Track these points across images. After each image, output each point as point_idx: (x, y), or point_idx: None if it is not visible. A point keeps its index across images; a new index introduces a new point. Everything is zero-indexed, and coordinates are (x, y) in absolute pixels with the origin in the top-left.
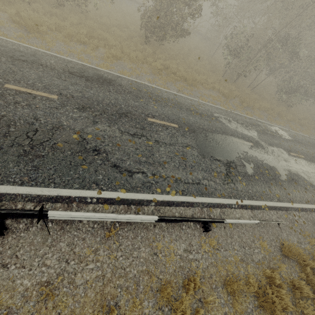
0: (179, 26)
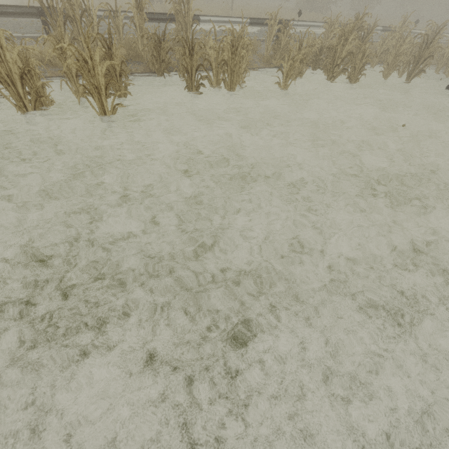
0: None
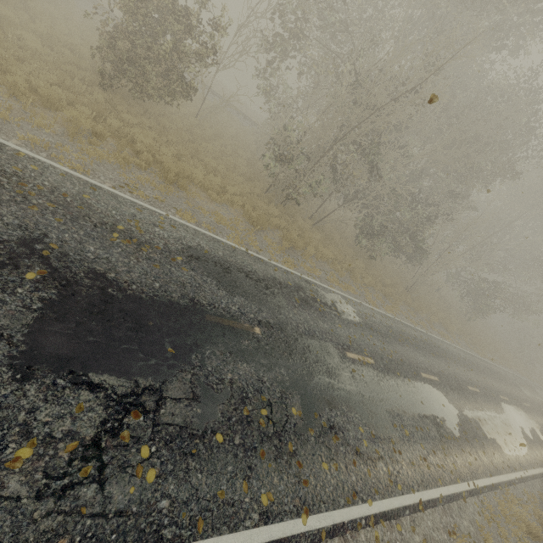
0: (174, 74)
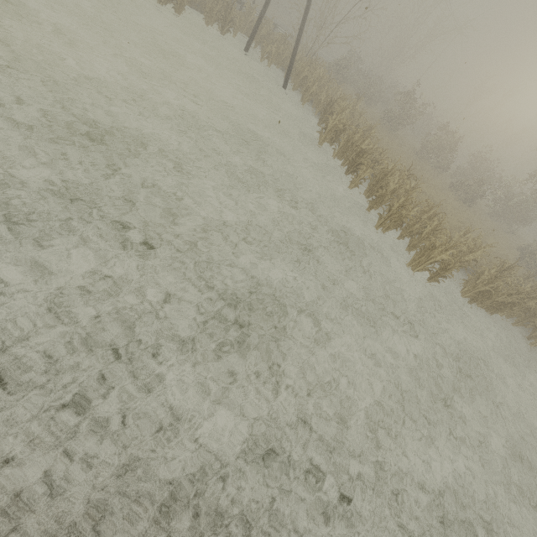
0: None
